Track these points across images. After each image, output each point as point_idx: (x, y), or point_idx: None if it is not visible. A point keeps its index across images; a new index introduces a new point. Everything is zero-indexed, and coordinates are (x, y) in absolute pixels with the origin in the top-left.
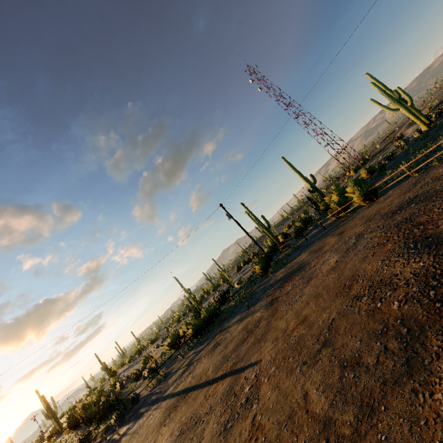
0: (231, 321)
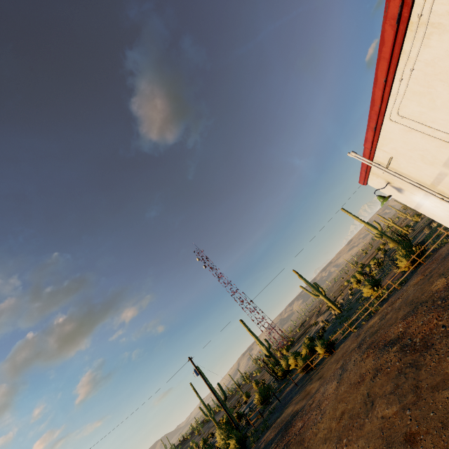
0: None
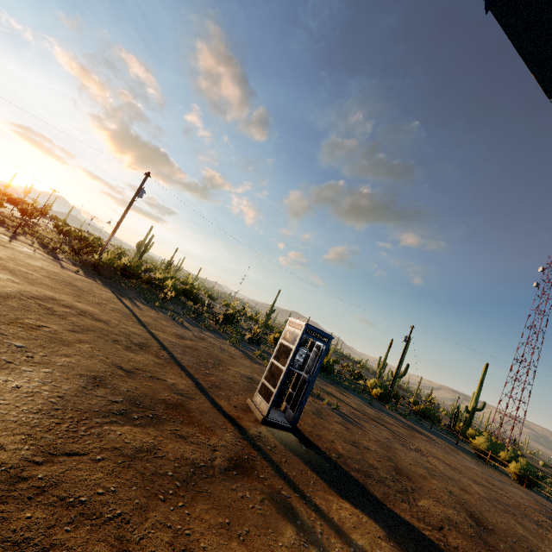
0: (351, 394)
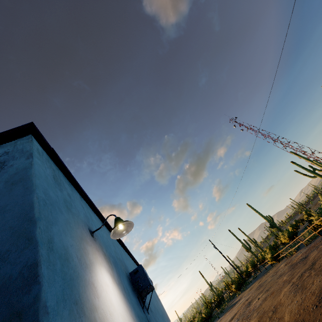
0: None
